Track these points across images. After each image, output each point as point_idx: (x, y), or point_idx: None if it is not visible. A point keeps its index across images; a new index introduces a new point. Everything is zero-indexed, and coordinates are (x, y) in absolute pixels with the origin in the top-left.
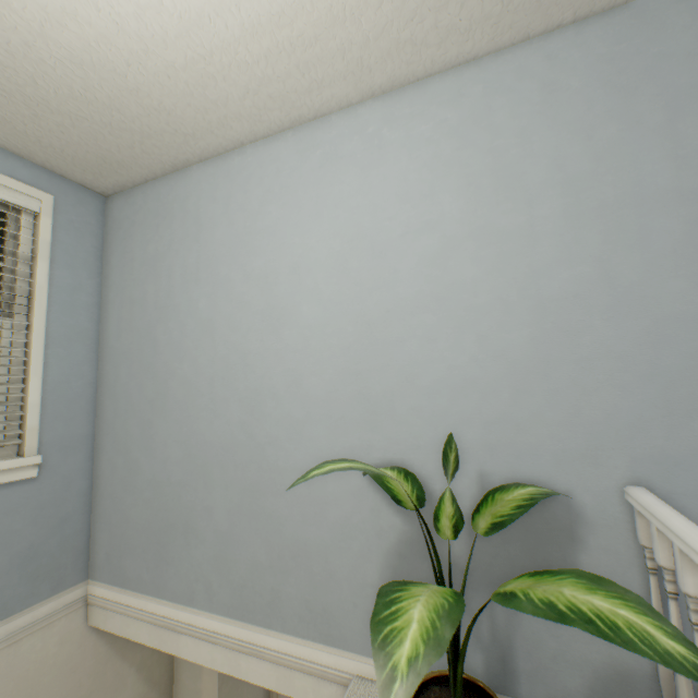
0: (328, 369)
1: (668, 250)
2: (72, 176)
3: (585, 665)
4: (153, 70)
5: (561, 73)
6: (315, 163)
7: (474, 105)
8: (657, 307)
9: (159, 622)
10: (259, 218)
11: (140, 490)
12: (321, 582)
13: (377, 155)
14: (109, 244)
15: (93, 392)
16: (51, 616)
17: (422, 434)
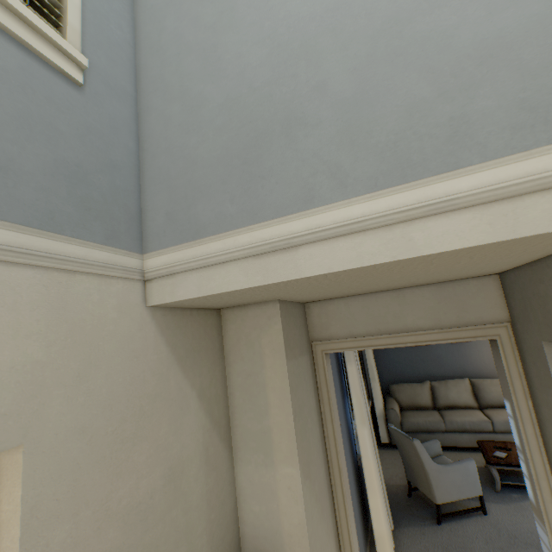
0: None
1: None
2: None
3: None
4: None
5: None
6: None
7: None
8: None
9: (261, 249)
10: None
11: (207, 122)
12: (542, 67)
13: None
14: None
15: (131, 55)
16: (107, 268)
17: None
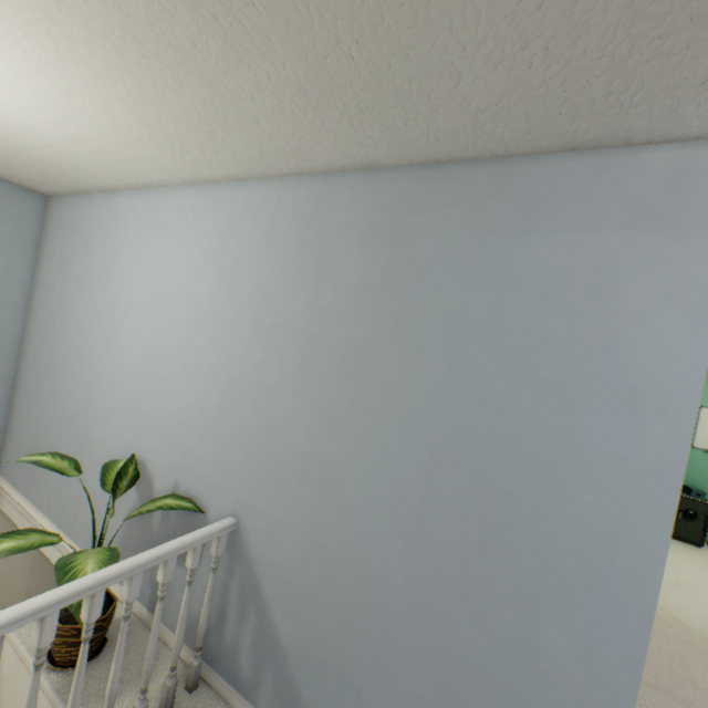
0: (128, 382)
1: (290, 372)
2: (15, 182)
3: (188, 611)
4: (23, 146)
5: (281, 213)
6: (154, 223)
7: (237, 217)
8: (275, 408)
9: (25, 514)
10: (119, 253)
11: (31, 425)
12: (97, 519)
13: (184, 232)
14: (45, 236)
15: (18, 347)
16: None
17: (158, 445)
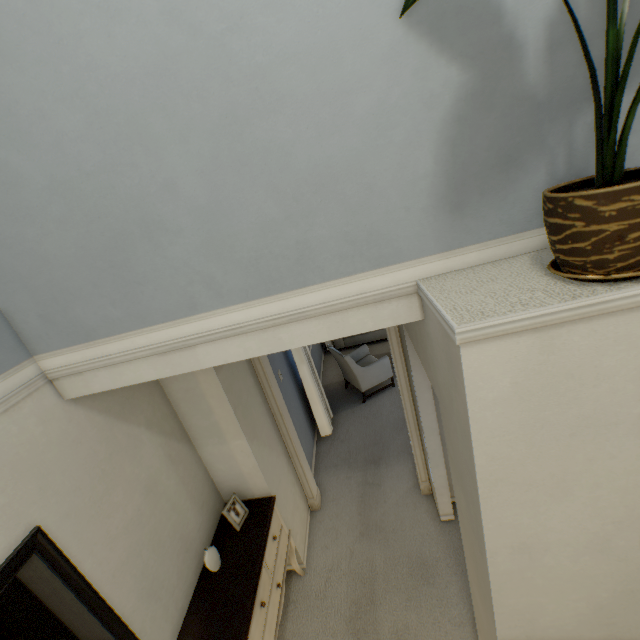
0: None
1: None
2: None
3: None
4: None
5: None
6: None
7: None
8: None
9: (161, 350)
10: None
11: (39, 210)
12: (359, 205)
13: None
14: None
15: None
16: (9, 400)
17: None
